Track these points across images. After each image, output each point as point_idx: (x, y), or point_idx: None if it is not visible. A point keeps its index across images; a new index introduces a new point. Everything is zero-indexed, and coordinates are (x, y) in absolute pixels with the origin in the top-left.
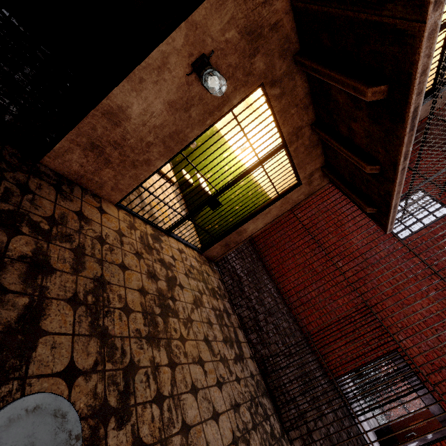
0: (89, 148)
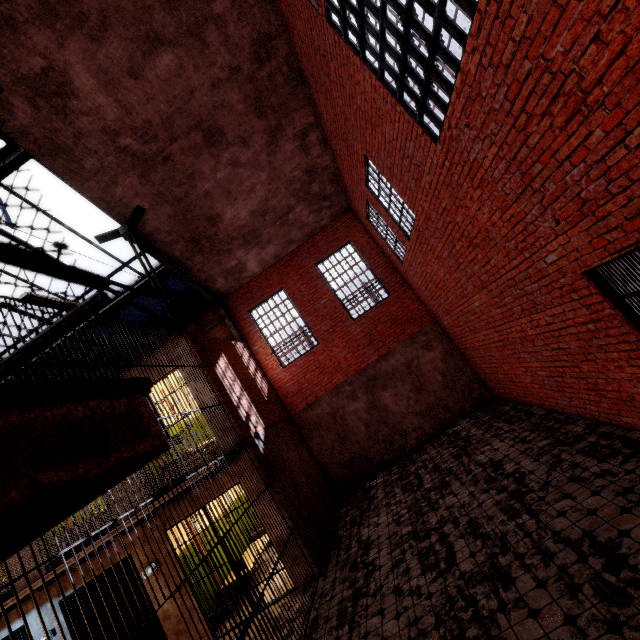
0: (178, 636)
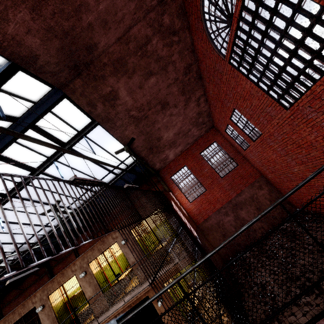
0: None
